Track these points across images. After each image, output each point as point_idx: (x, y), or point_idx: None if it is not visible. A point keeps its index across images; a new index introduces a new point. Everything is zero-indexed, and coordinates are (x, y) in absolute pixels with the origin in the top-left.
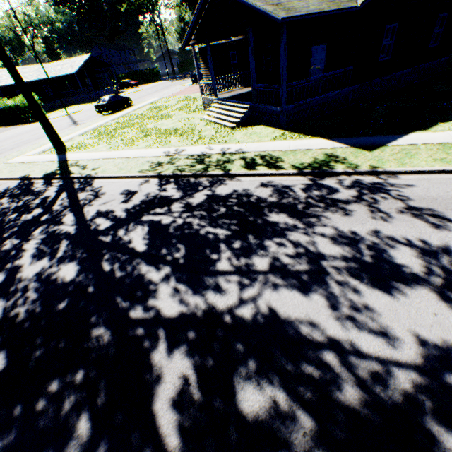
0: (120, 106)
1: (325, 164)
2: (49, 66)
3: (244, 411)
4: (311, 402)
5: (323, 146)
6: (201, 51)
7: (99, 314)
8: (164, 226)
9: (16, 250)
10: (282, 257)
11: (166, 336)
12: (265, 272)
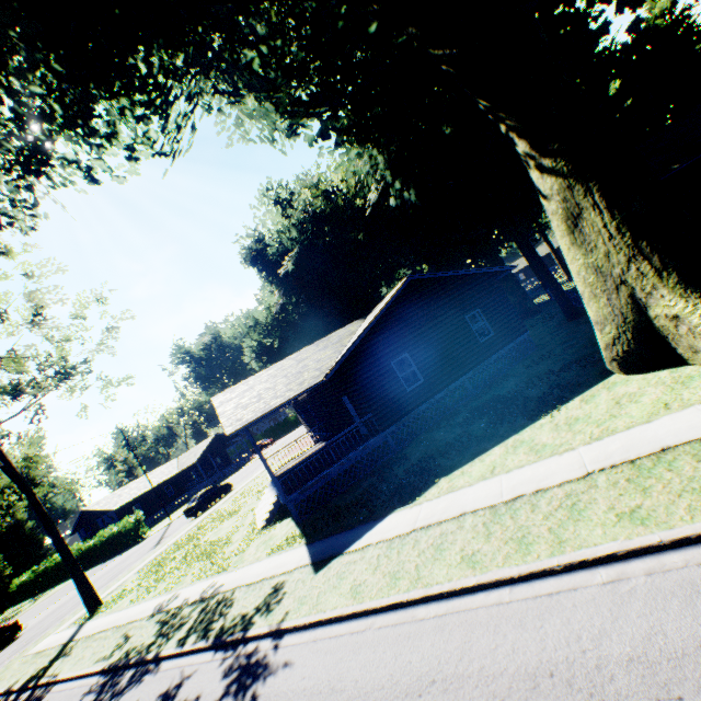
0: (214, 498)
1: (250, 617)
2: (177, 460)
3: None
4: None
5: (290, 565)
6: (294, 407)
7: None
8: None
9: None
10: None
11: None
12: None
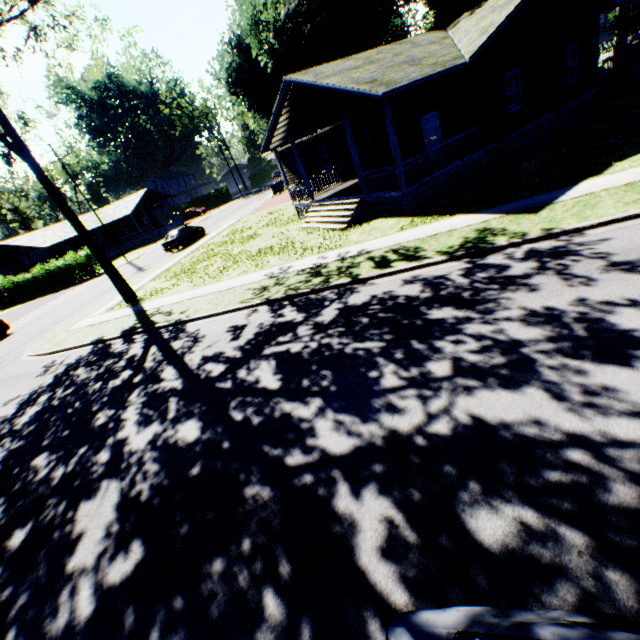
0: (192, 238)
1: (480, 241)
2: (99, 213)
3: (483, 543)
4: (573, 514)
5: (470, 222)
6: (281, 155)
7: (246, 470)
8: (295, 354)
9: (114, 421)
10: (465, 355)
11: (344, 477)
12: (450, 377)
